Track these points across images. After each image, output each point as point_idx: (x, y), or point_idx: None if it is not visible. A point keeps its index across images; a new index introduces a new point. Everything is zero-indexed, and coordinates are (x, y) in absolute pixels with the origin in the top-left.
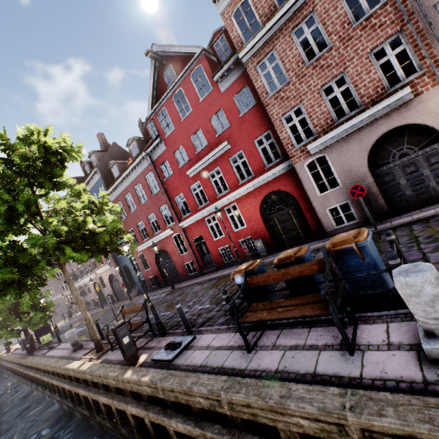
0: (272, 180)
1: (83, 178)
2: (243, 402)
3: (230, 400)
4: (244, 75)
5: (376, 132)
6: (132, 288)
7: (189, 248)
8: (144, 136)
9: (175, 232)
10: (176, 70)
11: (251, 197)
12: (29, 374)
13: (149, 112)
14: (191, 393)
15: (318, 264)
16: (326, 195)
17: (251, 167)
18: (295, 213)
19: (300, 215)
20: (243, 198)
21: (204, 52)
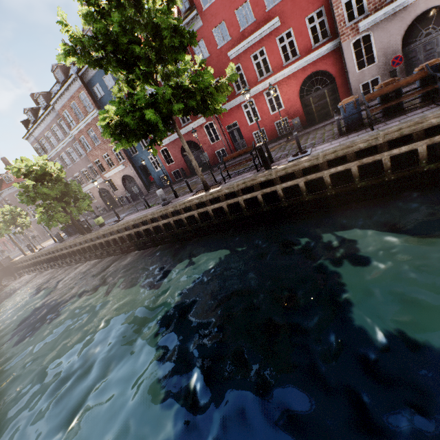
0: (316, 60)
1: (68, 67)
2: (396, 129)
3: (386, 133)
4: None
5: (416, 11)
6: (150, 186)
7: (222, 136)
8: None
9: (208, 121)
10: None
11: (293, 78)
12: (104, 242)
13: None
14: (353, 145)
15: (421, 74)
16: (363, 71)
17: (298, 47)
18: (330, 92)
19: (333, 94)
20: (285, 80)
21: None
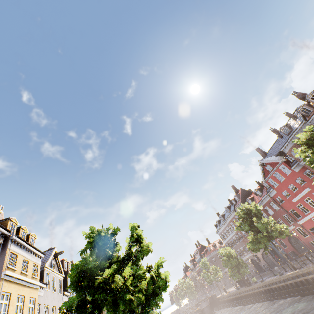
0: None
1: (230, 206)
2: None
3: None
4: (304, 166)
5: None
6: (278, 260)
7: (308, 234)
8: (260, 186)
9: (296, 227)
10: (271, 166)
11: None
12: (258, 291)
13: (263, 180)
14: None
15: None
16: None
17: None
18: None
19: None
20: None
21: (282, 161)
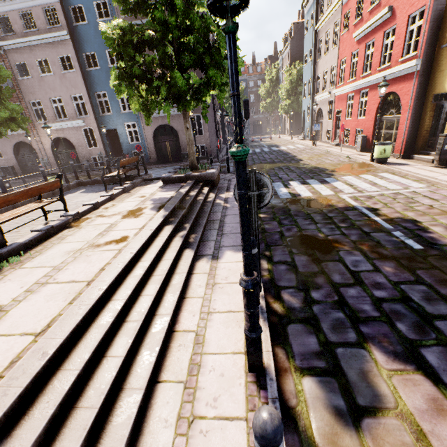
0: None
1: None
2: None
3: None
4: None
5: (15, 140)
6: None
7: None
8: None
9: None
10: None
11: None
12: None
13: None
14: None
15: None
16: None
17: None
18: None
19: None
20: None
21: None
